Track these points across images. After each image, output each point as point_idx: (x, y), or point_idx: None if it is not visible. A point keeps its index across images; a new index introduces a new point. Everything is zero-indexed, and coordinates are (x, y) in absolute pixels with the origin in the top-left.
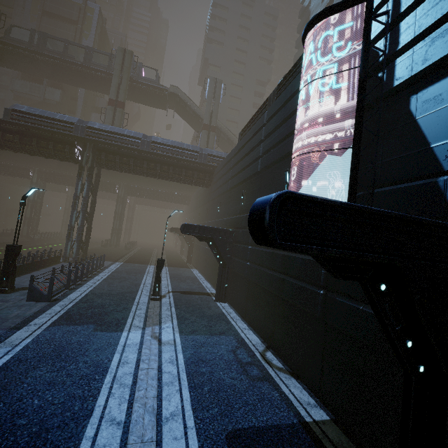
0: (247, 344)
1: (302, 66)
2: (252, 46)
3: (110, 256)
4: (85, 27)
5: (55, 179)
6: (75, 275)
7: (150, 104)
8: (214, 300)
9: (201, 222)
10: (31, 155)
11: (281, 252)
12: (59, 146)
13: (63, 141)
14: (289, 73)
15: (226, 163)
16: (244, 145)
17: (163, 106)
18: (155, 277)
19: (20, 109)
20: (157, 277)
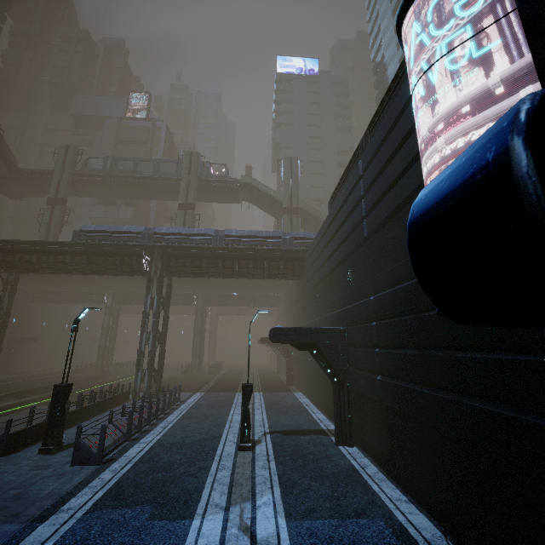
0: (414, 540)
1: (400, 86)
2: (325, 119)
3: (190, 385)
4: (155, 145)
5: (129, 299)
6: (139, 418)
7: (222, 201)
8: (335, 443)
9: (298, 325)
10: (99, 275)
11: (439, 351)
12: (126, 260)
13: (130, 253)
14: (382, 105)
15: (318, 242)
16: (338, 213)
17: (236, 199)
18: (242, 413)
19: (88, 229)
20: (244, 412)
